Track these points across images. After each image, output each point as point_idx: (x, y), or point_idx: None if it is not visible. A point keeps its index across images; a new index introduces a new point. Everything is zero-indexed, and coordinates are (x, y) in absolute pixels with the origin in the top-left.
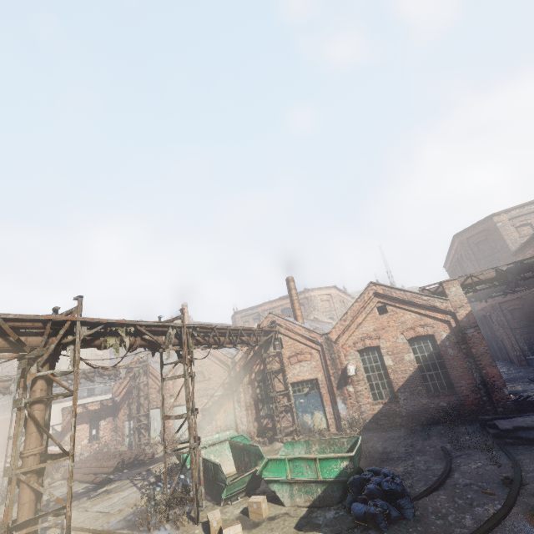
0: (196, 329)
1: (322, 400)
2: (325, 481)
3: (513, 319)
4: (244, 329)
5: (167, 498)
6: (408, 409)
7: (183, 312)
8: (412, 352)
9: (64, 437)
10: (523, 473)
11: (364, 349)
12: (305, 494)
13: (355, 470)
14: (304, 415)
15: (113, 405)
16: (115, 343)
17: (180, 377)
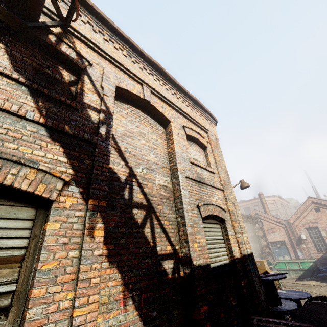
0: None
1: (288, 251)
2: (304, 269)
3: None
4: (249, 215)
5: None
6: None
7: None
8: None
9: None
10: None
11: (309, 228)
12: (295, 274)
13: (316, 266)
14: (279, 257)
15: None
16: None
17: None
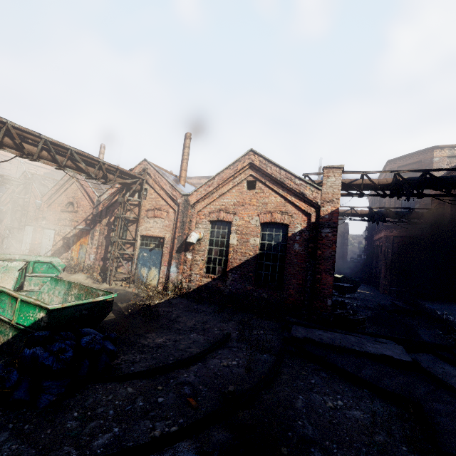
0: None
1: (162, 259)
2: (17, 326)
3: (398, 253)
4: (83, 154)
5: None
6: (231, 290)
7: None
8: (260, 237)
9: None
10: (263, 391)
11: (217, 221)
12: None
13: (47, 325)
14: (143, 268)
15: None
16: None
17: None
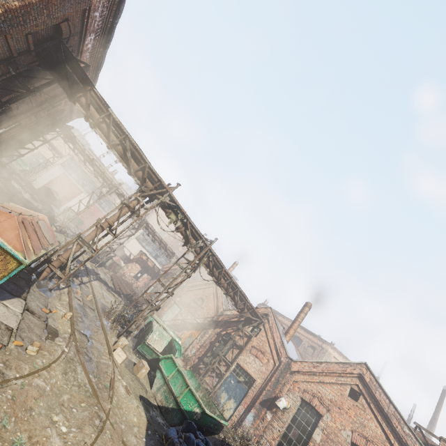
0: (213, 257)
1: (243, 398)
2: (179, 404)
3: None
4: (242, 292)
5: (122, 313)
6: None
7: (215, 240)
8: None
9: (129, 263)
10: None
11: (308, 403)
12: (164, 397)
13: (198, 421)
14: (224, 392)
15: (157, 273)
16: (173, 219)
17: (182, 268)
